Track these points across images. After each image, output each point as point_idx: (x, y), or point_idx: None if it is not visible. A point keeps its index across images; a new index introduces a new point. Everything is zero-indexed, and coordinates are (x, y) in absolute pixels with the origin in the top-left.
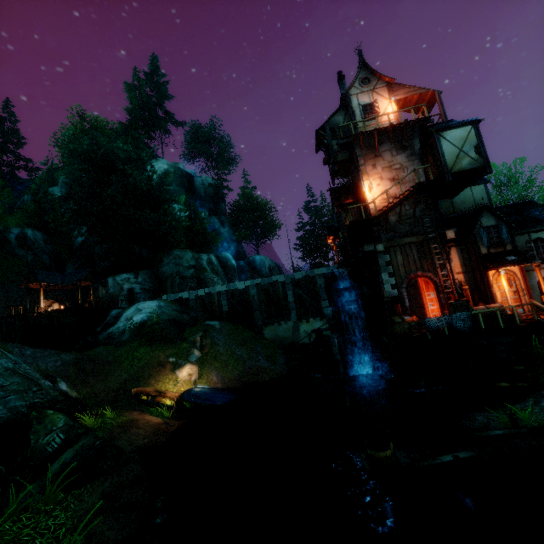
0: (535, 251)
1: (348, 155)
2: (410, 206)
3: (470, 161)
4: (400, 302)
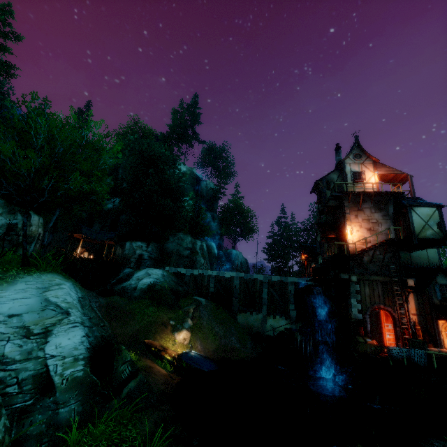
0: None
1: (338, 203)
2: (380, 252)
3: (433, 232)
4: (363, 325)
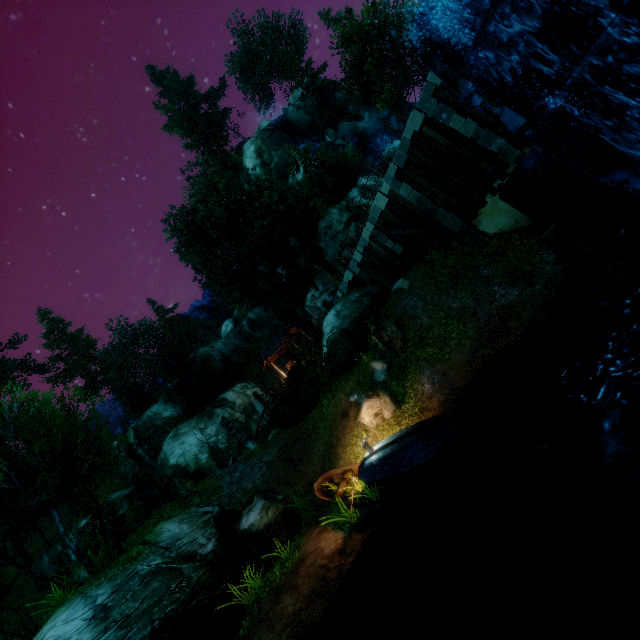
0: None
1: None
2: None
3: None
4: None
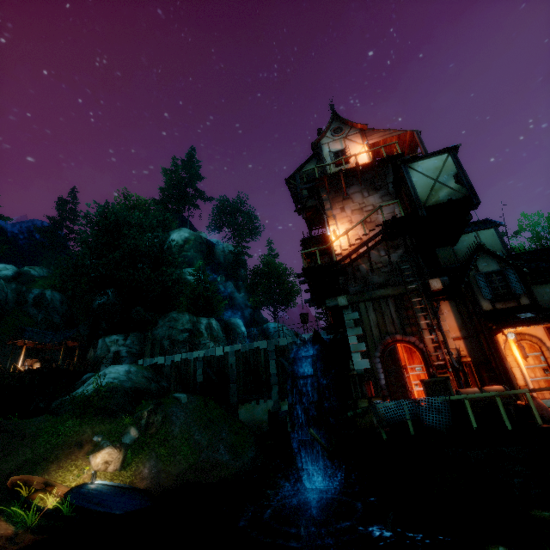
0: None
1: (315, 199)
2: (386, 251)
3: (449, 191)
4: (374, 377)
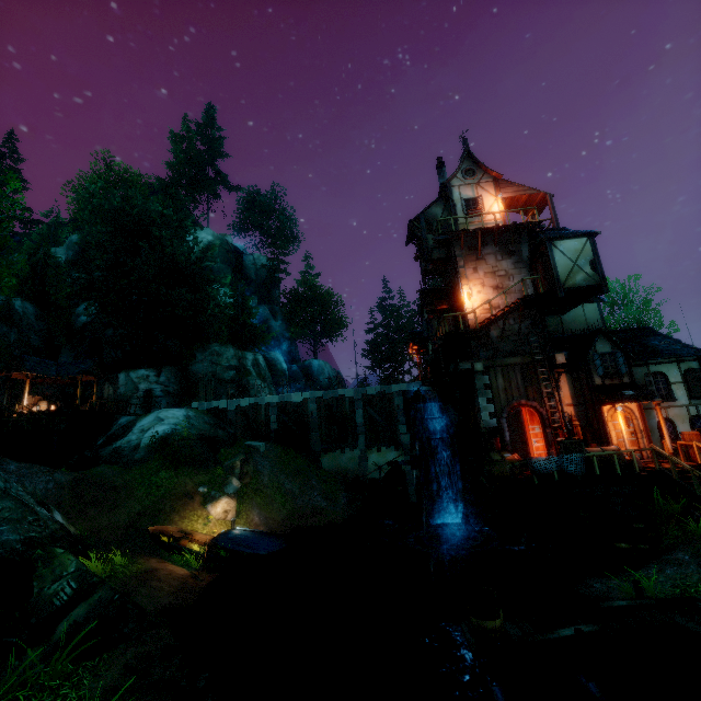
0: (655, 386)
1: (446, 253)
2: (515, 320)
3: (585, 276)
4: (499, 435)
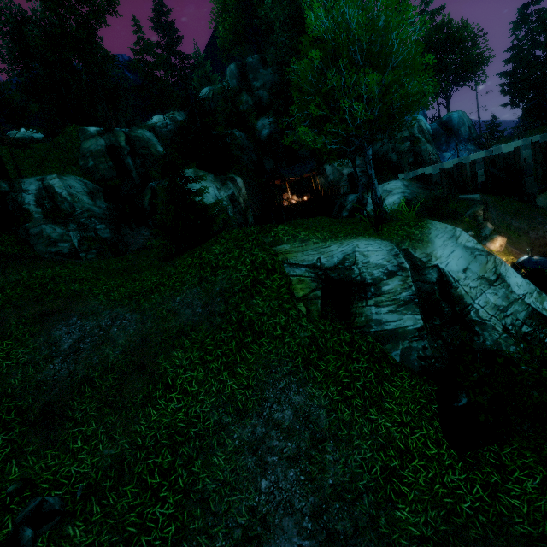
0: None
1: None
2: None
3: None
4: None
